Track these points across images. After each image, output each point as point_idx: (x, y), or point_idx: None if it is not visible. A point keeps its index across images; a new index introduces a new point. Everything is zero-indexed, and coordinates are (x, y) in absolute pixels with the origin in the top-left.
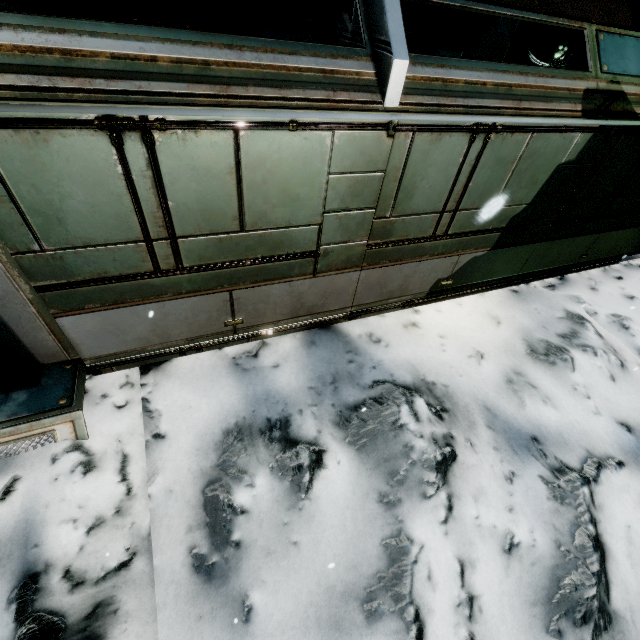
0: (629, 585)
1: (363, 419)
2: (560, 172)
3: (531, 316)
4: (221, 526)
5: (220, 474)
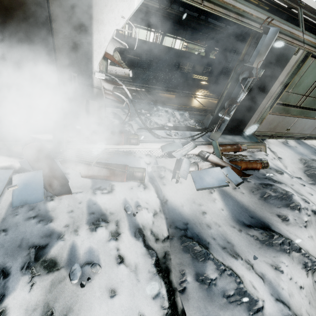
0: None
1: None
2: None
3: None
4: None
5: (308, 168)
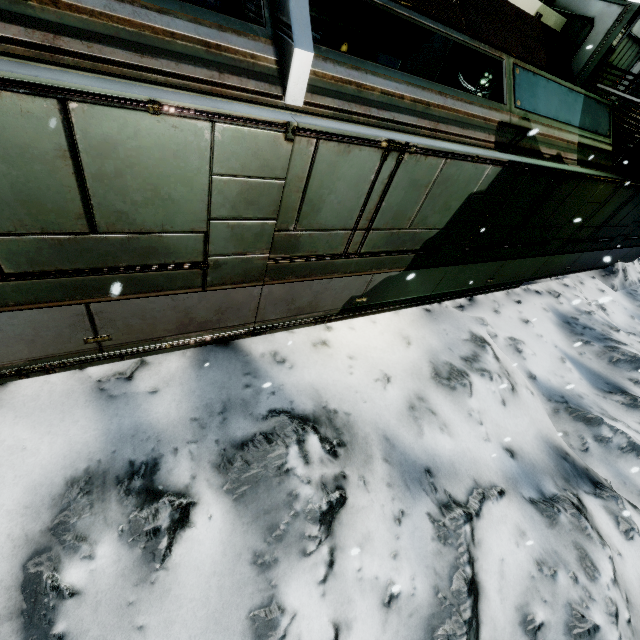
0: (497, 621)
1: (247, 461)
2: (472, 201)
3: (440, 337)
4: (40, 615)
5: (51, 541)
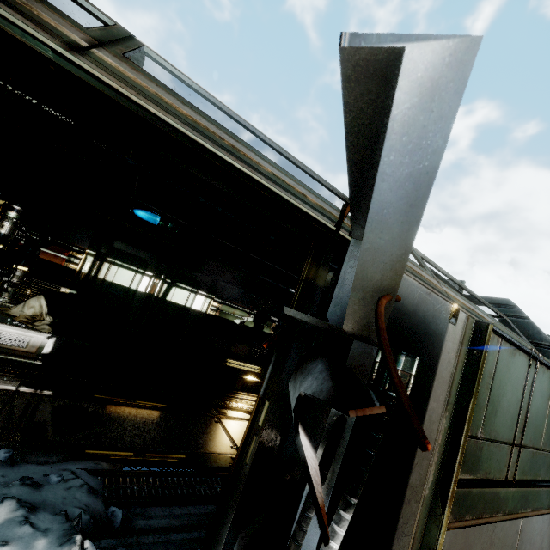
0: None
1: None
2: None
3: None
4: None
5: None
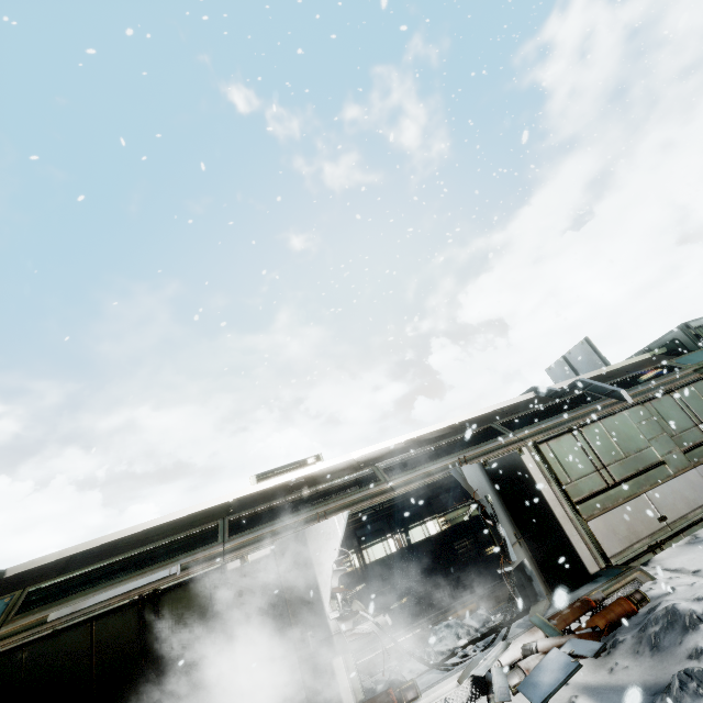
0: None
1: None
2: None
3: None
4: None
5: None
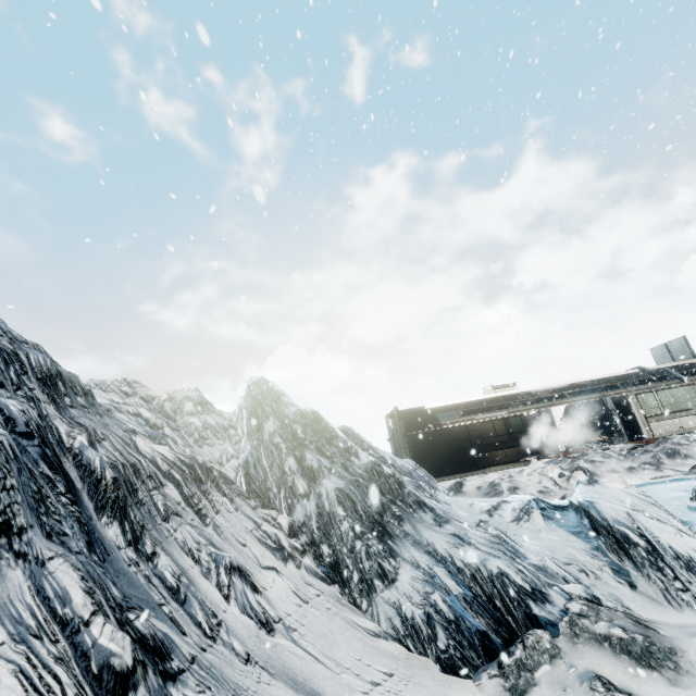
0: None
1: None
2: None
3: None
4: None
5: None
